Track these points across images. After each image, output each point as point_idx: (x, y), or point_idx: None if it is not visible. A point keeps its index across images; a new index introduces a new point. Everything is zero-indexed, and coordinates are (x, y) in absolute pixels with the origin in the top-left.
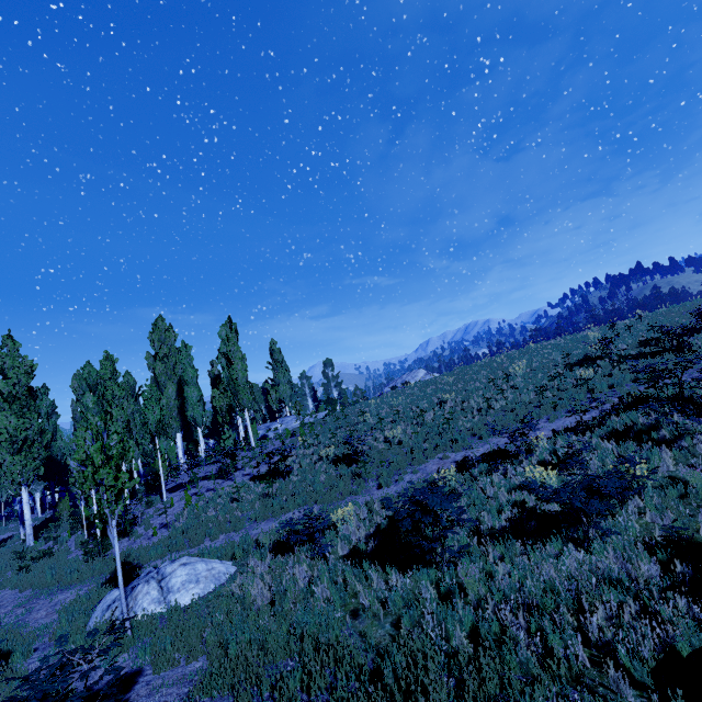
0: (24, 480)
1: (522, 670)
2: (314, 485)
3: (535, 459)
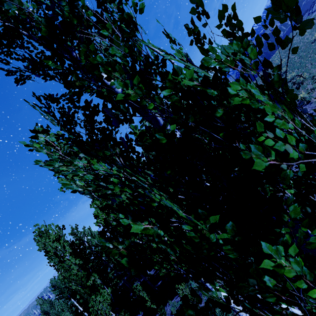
0: None
1: None
2: None
3: None
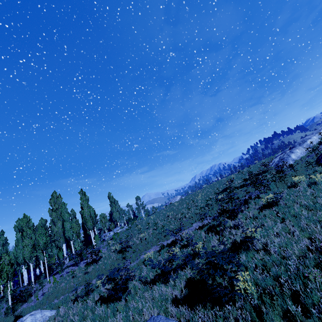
0: None
1: None
2: (105, 265)
3: (180, 243)
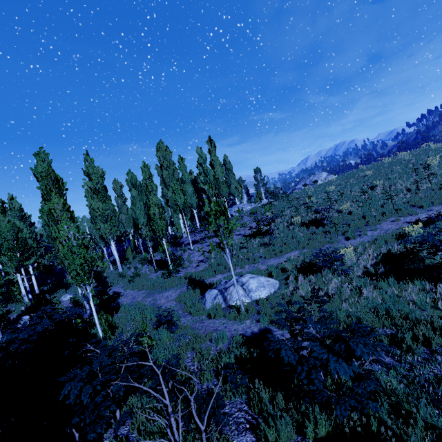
0: (112, 238)
1: None
2: (298, 238)
3: None
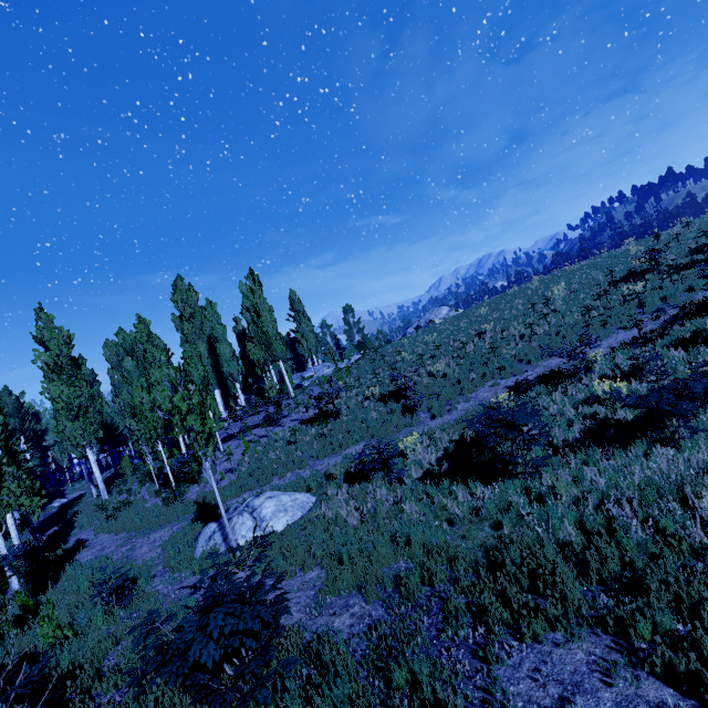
0: (87, 443)
1: (640, 550)
2: (367, 422)
3: (597, 374)
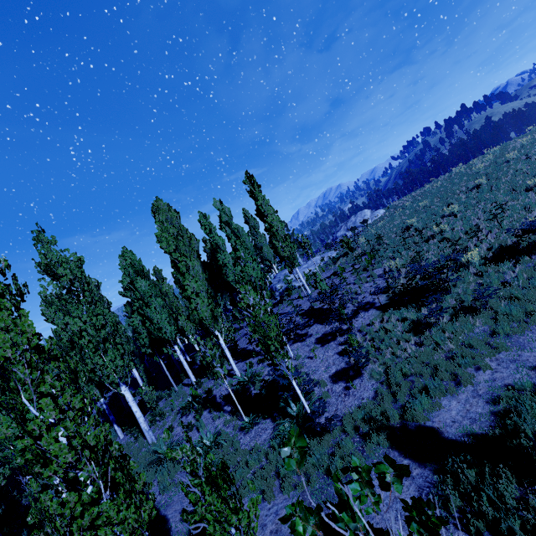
0: (122, 380)
1: None
2: (533, 281)
3: None
